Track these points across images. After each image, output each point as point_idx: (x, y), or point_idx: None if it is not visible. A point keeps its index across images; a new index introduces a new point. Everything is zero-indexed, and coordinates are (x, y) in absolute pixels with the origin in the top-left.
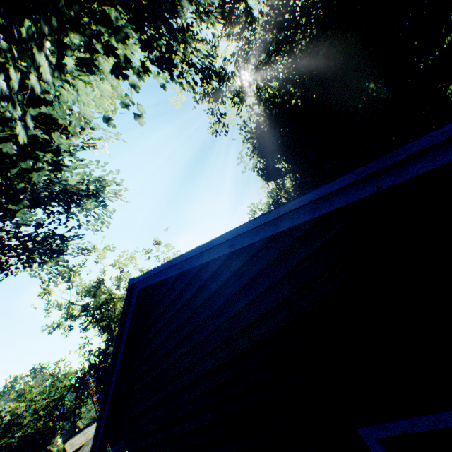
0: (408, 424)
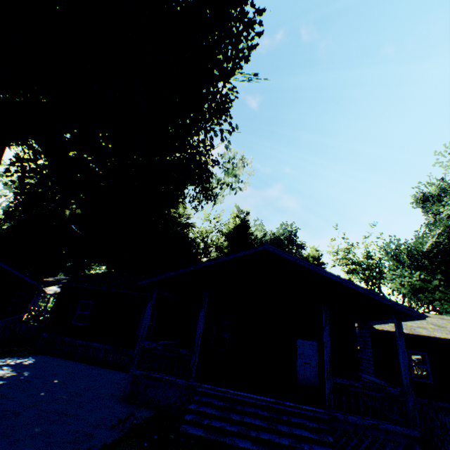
0: None
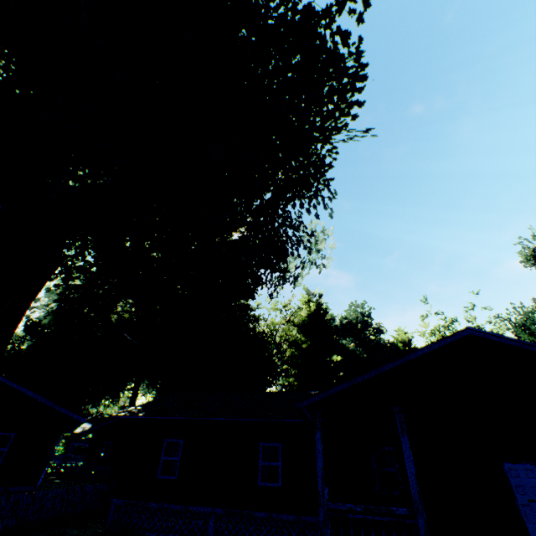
0: (5, 433)
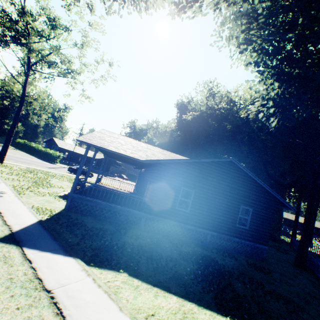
0: (246, 207)
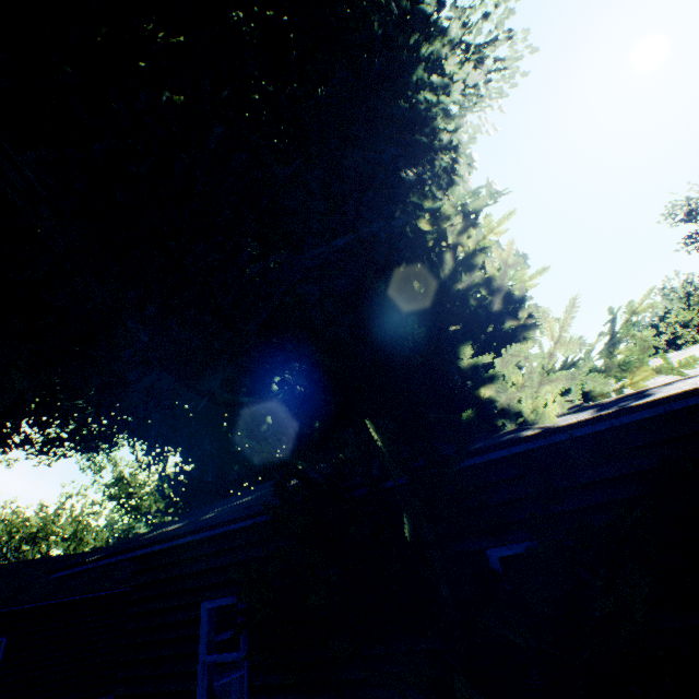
0: None
